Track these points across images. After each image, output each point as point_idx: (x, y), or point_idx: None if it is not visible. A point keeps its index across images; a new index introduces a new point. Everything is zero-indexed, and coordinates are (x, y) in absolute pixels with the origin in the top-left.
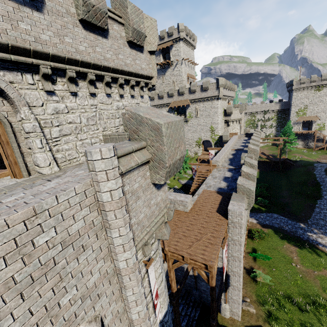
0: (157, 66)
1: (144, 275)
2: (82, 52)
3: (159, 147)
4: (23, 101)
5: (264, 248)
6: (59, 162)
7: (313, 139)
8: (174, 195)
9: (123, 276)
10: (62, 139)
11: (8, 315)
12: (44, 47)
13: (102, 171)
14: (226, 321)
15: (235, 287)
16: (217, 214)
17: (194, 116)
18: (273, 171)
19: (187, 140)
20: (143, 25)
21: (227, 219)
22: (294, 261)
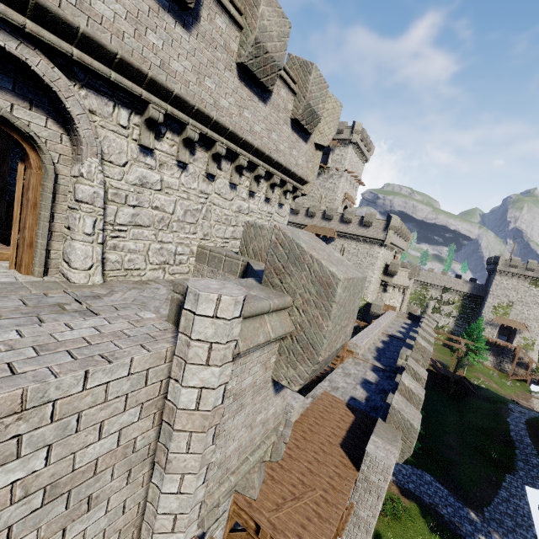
0: None
1: None
2: (221, 109)
3: (317, 319)
4: (97, 147)
5: (397, 538)
6: (107, 268)
7: (512, 359)
8: None
9: None
10: (131, 230)
11: None
12: (170, 80)
13: (203, 341)
14: None
15: None
16: (340, 452)
17: None
18: (438, 392)
19: None
20: (323, 105)
21: (357, 470)
22: None
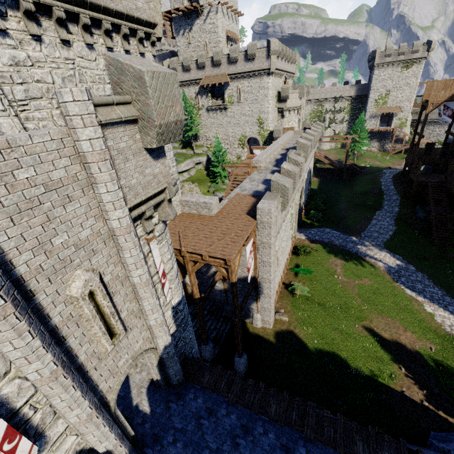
0: (179, 13)
1: (148, 254)
2: None
3: (145, 101)
4: None
5: (309, 263)
6: None
7: (391, 139)
8: (197, 198)
9: (118, 236)
10: (31, 103)
11: (3, 232)
12: None
13: (77, 116)
14: (257, 330)
15: (266, 295)
16: (246, 216)
17: (236, 100)
18: (336, 181)
19: (226, 138)
20: None
21: (256, 220)
22: (337, 273)
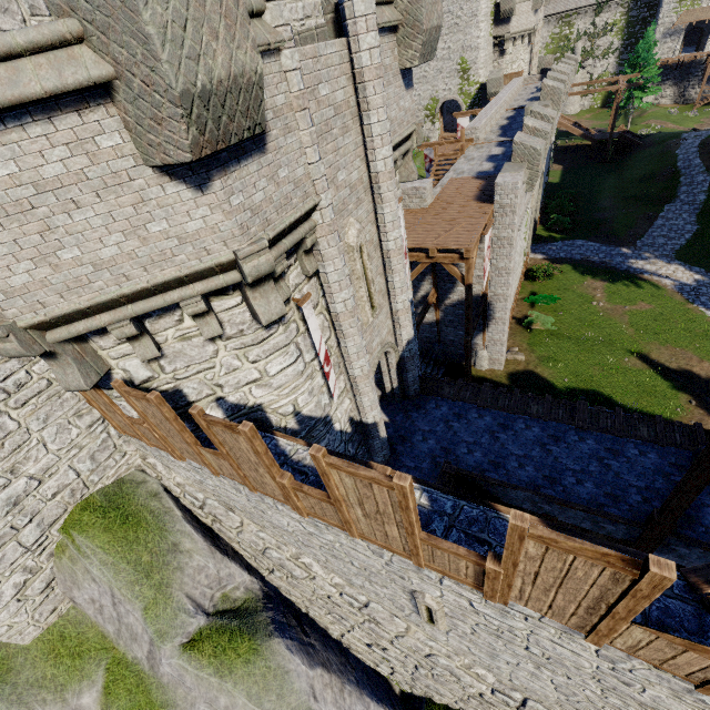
0: None
1: None
2: None
3: None
4: None
5: (551, 290)
6: None
7: (702, 76)
8: (401, 184)
9: (381, 183)
10: None
11: None
12: None
13: (362, 17)
14: (482, 373)
15: (498, 321)
16: (476, 203)
17: None
18: (592, 166)
19: None
20: None
21: (492, 205)
22: (596, 299)
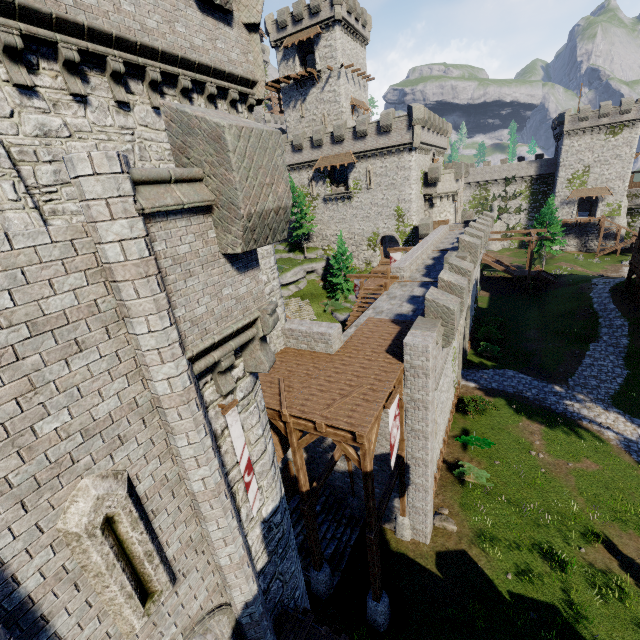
0: (290, 81)
1: (222, 431)
2: (89, 9)
3: (225, 176)
4: None
5: (485, 427)
6: None
7: (597, 234)
8: (308, 325)
9: (167, 409)
10: (62, 190)
11: None
12: None
13: (99, 199)
14: (404, 545)
15: (419, 487)
16: (386, 356)
17: (364, 186)
18: (516, 296)
19: (351, 237)
20: None
21: (402, 363)
22: (534, 448)
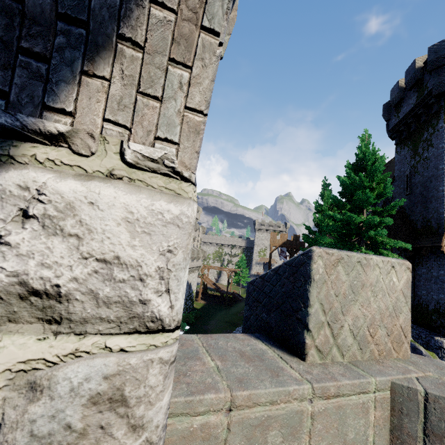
0: None
1: None
2: None
3: None
4: None
5: None
6: None
7: None
8: None
9: None
10: None
11: None
12: None
13: None
14: None
15: None
16: None
17: None
18: (219, 305)
19: None
20: None
21: None
22: None
